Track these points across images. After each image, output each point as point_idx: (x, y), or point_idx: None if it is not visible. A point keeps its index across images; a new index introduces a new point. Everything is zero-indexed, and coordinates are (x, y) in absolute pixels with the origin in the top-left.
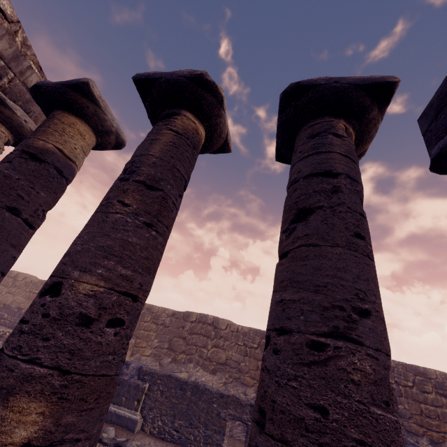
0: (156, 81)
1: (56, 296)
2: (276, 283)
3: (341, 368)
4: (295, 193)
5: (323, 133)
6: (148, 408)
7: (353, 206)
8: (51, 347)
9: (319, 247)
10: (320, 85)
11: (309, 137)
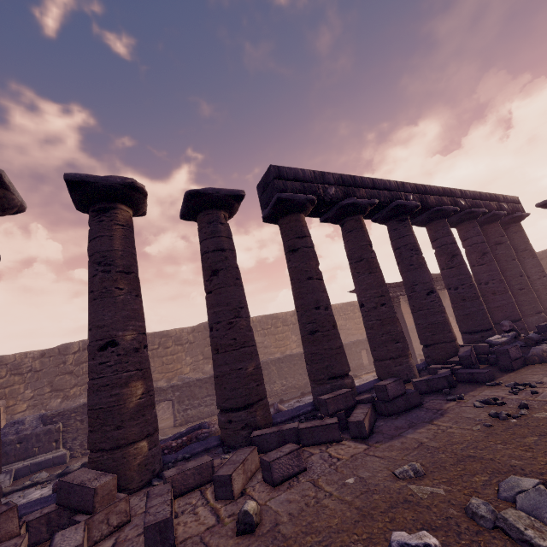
0: (91, 183)
1: (115, 346)
2: (210, 305)
3: (238, 326)
4: (208, 260)
5: (215, 223)
6: (71, 440)
7: (234, 266)
8: (131, 364)
9: (225, 288)
10: (210, 194)
11: (208, 223)
